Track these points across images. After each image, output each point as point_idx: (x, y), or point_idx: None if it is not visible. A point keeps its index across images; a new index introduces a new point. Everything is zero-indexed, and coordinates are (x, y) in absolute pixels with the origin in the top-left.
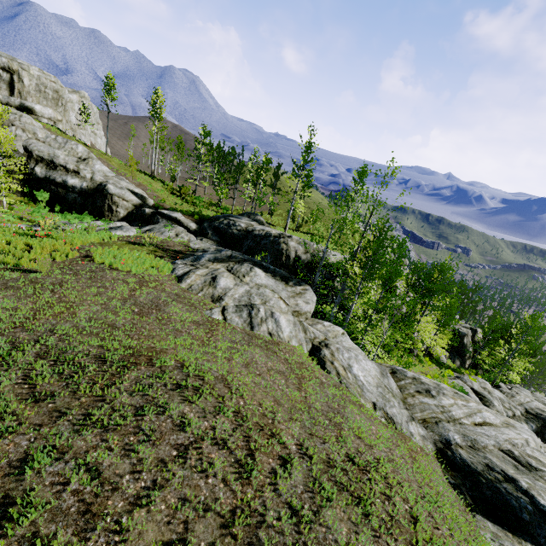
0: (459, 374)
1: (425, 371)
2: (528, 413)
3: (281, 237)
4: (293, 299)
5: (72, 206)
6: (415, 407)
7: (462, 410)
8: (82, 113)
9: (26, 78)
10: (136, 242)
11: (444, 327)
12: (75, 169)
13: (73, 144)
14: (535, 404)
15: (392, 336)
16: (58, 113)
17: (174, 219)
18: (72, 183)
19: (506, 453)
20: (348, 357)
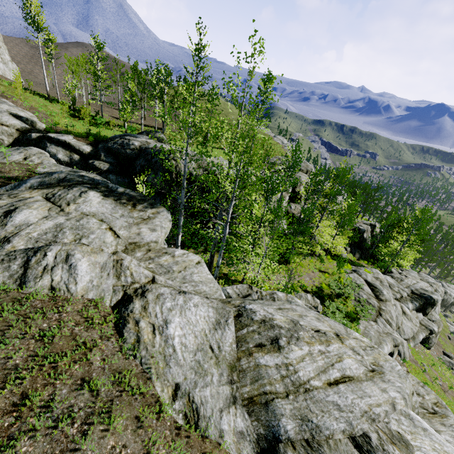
0: (356, 268)
1: (325, 269)
2: (413, 293)
3: (172, 153)
4: (137, 226)
5: None
6: (246, 374)
7: (316, 364)
8: None
9: None
10: None
11: (343, 228)
12: None
13: None
14: (420, 285)
15: (277, 250)
16: None
17: (63, 143)
18: None
19: (358, 445)
20: (170, 308)
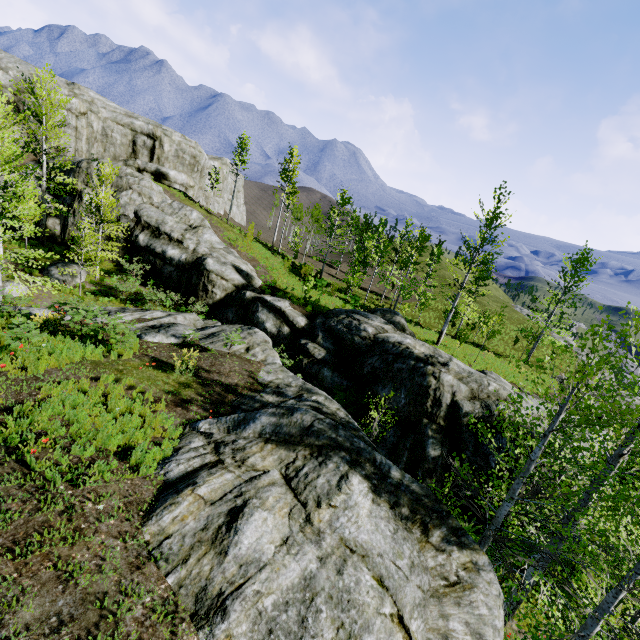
0: None
1: None
2: None
3: (430, 363)
4: (438, 605)
5: (167, 281)
6: None
7: None
8: (212, 178)
9: (166, 143)
10: (167, 363)
11: None
12: (179, 238)
13: (188, 210)
14: None
15: None
16: (192, 178)
17: (277, 310)
18: (171, 255)
19: None
20: None
